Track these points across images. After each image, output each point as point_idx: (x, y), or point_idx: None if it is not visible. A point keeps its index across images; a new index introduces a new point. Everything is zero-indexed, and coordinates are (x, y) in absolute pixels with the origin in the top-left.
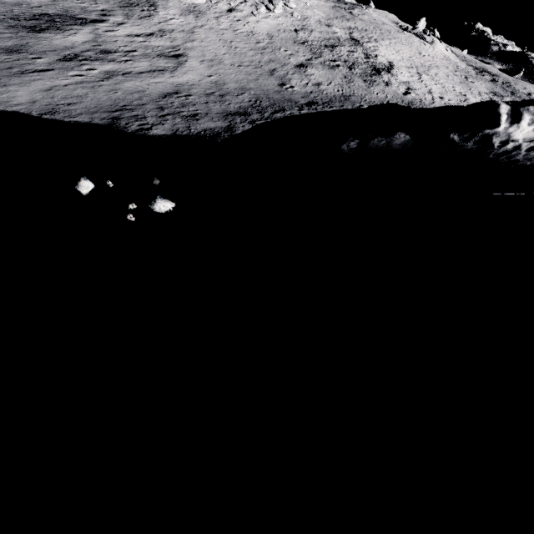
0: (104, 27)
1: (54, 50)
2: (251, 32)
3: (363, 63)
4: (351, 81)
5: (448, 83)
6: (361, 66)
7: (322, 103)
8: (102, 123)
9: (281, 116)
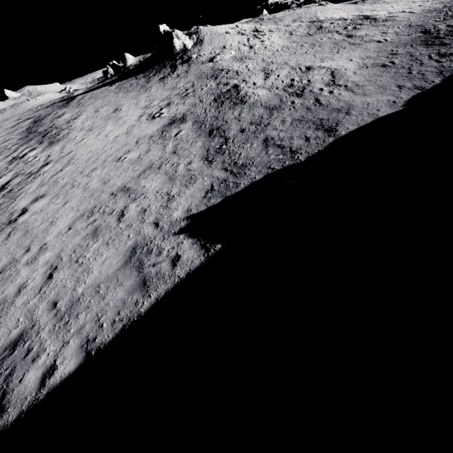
0: (248, 85)
1: (279, 98)
2: (284, 47)
3: (354, 21)
4: (383, 25)
5: (390, 5)
6: (358, 22)
7: (424, 30)
8: (449, 73)
9: (450, 36)
